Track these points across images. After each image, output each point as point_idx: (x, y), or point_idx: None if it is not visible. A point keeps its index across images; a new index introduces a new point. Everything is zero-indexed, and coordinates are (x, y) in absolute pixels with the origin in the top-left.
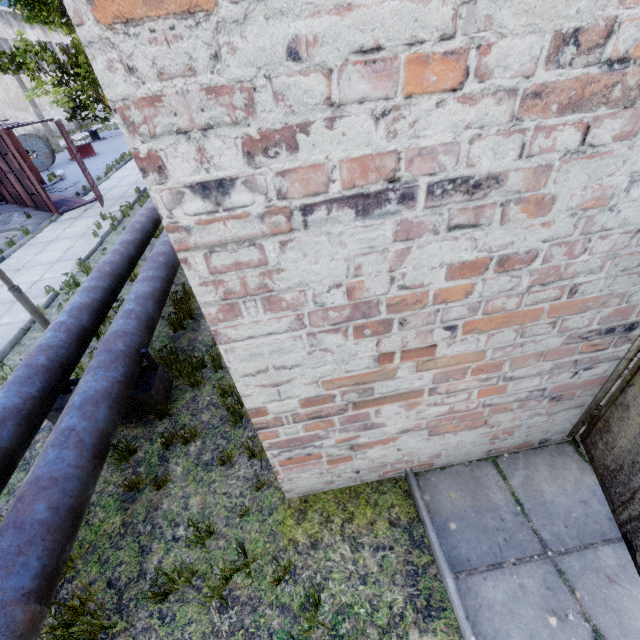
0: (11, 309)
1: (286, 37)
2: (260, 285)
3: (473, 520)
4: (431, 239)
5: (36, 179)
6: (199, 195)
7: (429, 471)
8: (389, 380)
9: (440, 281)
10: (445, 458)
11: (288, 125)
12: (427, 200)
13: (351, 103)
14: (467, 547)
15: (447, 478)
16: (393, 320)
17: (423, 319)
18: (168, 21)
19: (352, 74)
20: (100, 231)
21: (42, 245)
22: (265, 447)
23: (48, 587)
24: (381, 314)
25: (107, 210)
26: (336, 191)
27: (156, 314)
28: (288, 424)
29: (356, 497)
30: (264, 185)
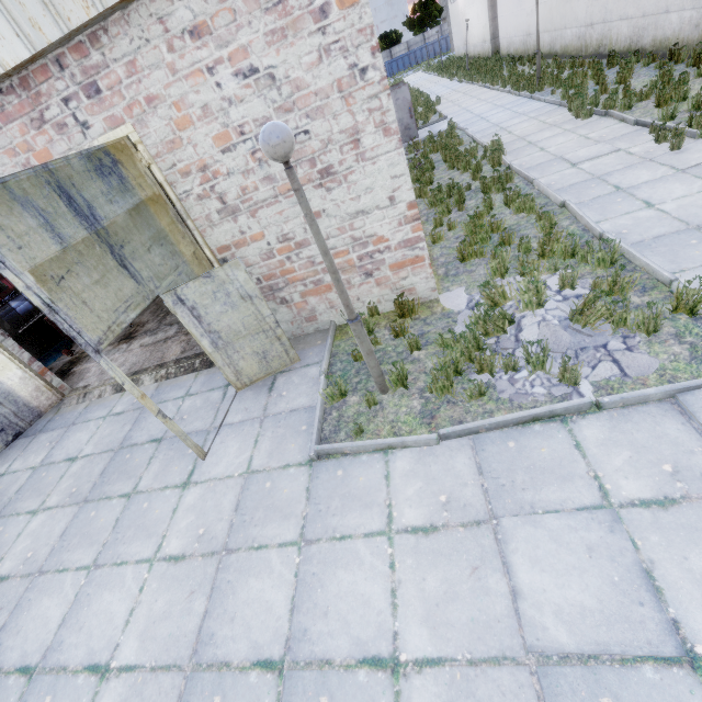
0: None
1: None
2: None
3: None
4: None
5: None
6: None
7: None
8: None
9: None
10: None
11: None
12: None
13: None
14: None
15: None
16: None
17: None
18: None
19: None
20: None
21: None
22: None
23: None
24: None
25: None
26: None
27: None
28: None
29: None
30: None
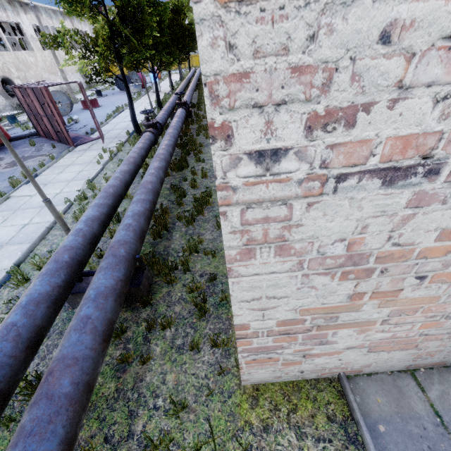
0: (40, 212)
1: (385, 20)
2: (278, 235)
3: (399, 425)
4: (437, 207)
5: (62, 122)
6: (253, 161)
7: (357, 376)
8: (353, 312)
9: (429, 241)
10: (373, 368)
11: (354, 104)
12: (449, 175)
13: (419, 86)
14: (396, 449)
15: (373, 384)
16: (376, 268)
17: (401, 269)
18: (280, 1)
19: (432, 59)
20: (101, 160)
21: (62, 167)
22: (238, 351)
23: (69, 450)
24: (368, 263)
25: (106, 146)
26: (373, 163)
27: (146, 228)
28: (262, 336)
29: (298, 391)
30: (312, 155)
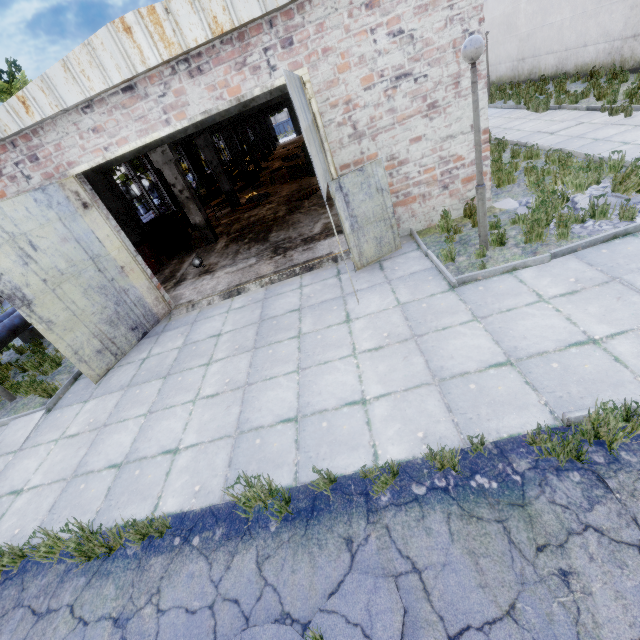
0: None
1: None
2: None
3: None
4: None
5: None
6: None
7: None
8: None
9: None
10: None
11: None
12: None
13: None
14: None
15: None
16: None
17: None
18: None
19: None
20: None
21: None
22: None
23: None
24: None
25: None
26: None
27: None
28: None
29: None
30: None
